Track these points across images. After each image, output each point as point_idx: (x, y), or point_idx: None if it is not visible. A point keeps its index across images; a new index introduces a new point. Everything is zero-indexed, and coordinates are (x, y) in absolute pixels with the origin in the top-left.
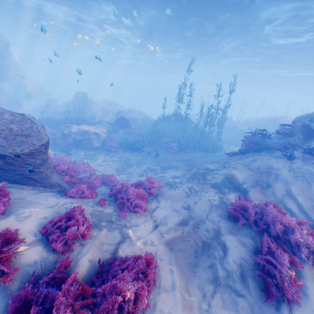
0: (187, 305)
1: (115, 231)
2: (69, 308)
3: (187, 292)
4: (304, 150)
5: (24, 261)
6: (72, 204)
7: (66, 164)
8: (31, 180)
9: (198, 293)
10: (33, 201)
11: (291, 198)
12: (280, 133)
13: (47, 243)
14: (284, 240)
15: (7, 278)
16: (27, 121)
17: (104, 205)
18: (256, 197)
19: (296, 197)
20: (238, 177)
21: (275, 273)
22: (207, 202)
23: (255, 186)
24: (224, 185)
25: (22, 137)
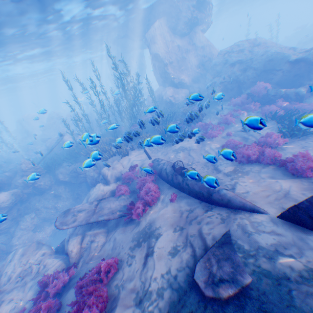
0: None
1: None
2: None
3: None
4: None
5: None
6: None
7: None
8: None
9: None
10: None
11: None
12: None
13: None
14: None
15: None
16: None
17: None
18: None
19: None
20: None
21: None
22: None
23: None
24: None
25: None
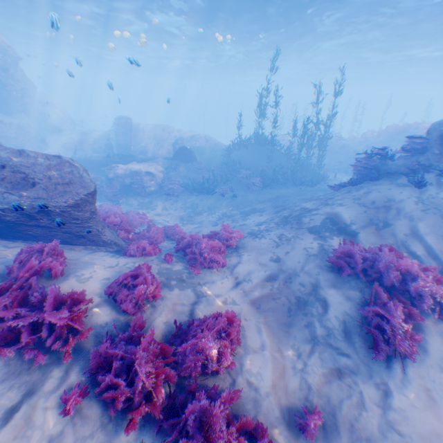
0: (279, 365)
1: (188, 291)
2: (149, 363)
3: (279, 352)
4: (440, 172)
5: (94, 322)
6: (134, 263)
7: (118, 216)
8: (81, 239)
9: (292, 353)
10: (90, 261)
11: (416, 239)
12: (407, 150)
13: (115, 304)
14: (401, 290)
15: (82, 336)
16: (66, 165)
17: (172, 263)
18: (368, 241)
19: (424, 237)
20: (344, 217)
21: (385, 326)
22: (303, 252)
23: (368, 227)
24: (325, 228)
25: (64, 186)
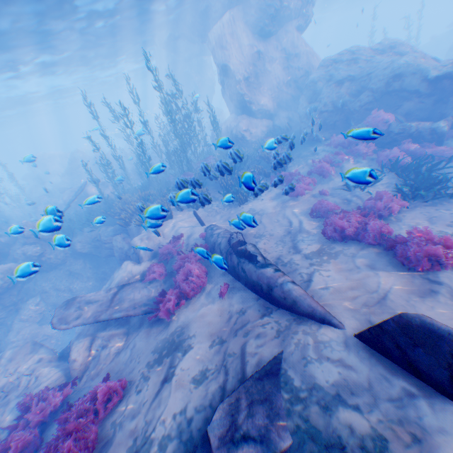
0: None
1: None
2: None
3: None
4: None
5: None
6: None
7: None
8: None
9: None
10: None
11: None
12: None
13: None
14: None
15: None
16: None
17: None
18: None
19: None
20: None
21: None
22: None
23: None
24: None
25: None
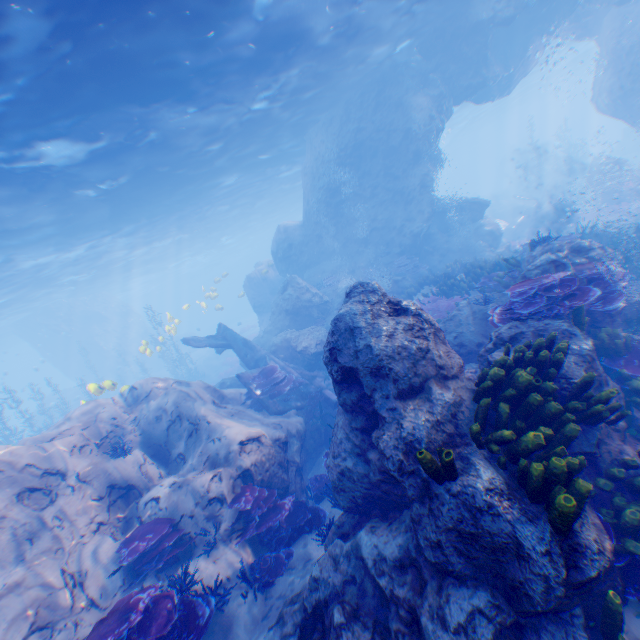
0: None
1: None
2: None
3: None
4: None
5: None
6: None
7: None
8: None
9: None
10: None
11: None
12: None
13: None
14: None
15: None
16: None
17: None
18: None
19: None
20: None
21: None
22: None
23: None
24: None
25: None
